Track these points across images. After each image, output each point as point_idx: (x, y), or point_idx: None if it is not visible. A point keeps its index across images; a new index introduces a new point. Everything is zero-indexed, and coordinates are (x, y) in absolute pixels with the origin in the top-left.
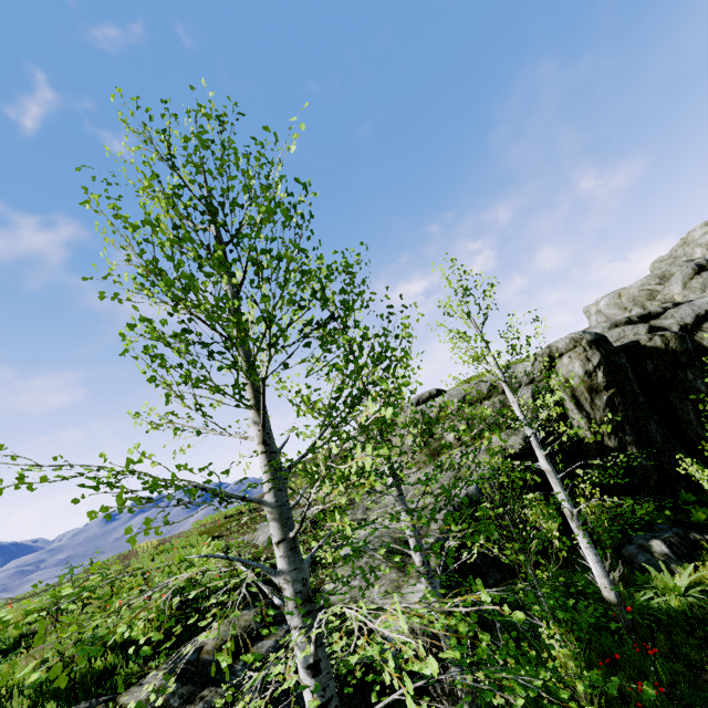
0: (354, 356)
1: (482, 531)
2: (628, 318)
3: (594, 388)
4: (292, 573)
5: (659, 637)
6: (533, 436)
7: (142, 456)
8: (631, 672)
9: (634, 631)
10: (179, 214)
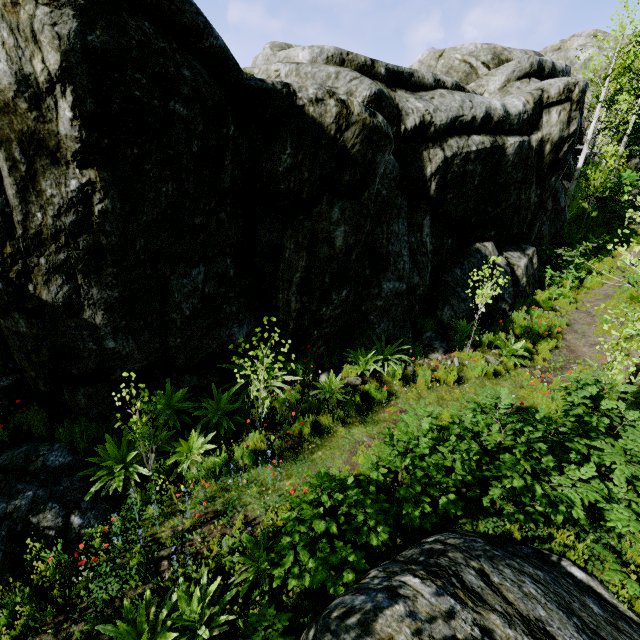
0: None
1: None
2: (374, 60)
3: (48, 146)
4: None
5: None
6: None
7: None
8: None
9: None
10: None
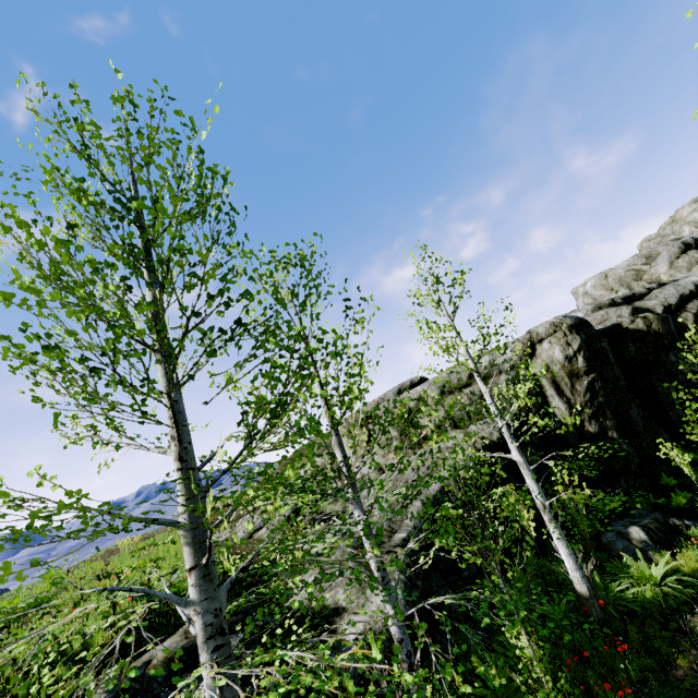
0: (310, 353)
1: (441, 533)
2: (612, 299)
3: (575, 373)
4: (203, 604)
5: (633, 630)
6: (505, 427)
7: (42, 478)
8: (600, 668)
9: (606, 624)
10: (87, 210)
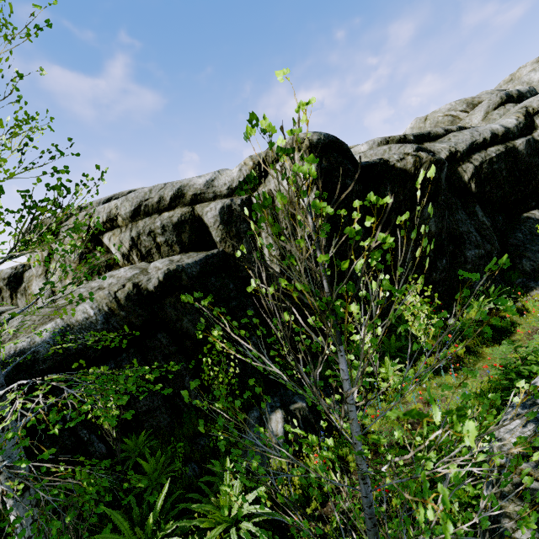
0: None
1: None
2: (405, 135)
3: None
4: None
5: None
6: None
7: None
8: None
9: None
10: None
